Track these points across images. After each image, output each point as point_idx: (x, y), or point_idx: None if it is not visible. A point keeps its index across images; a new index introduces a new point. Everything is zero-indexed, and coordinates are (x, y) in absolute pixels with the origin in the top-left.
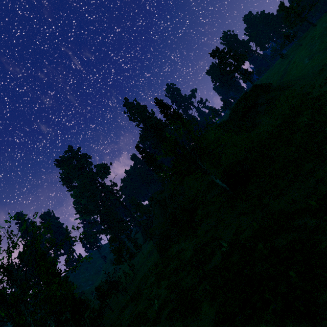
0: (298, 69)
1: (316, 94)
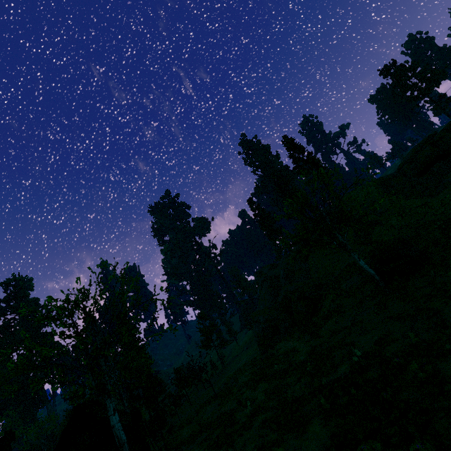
0: None
1: None
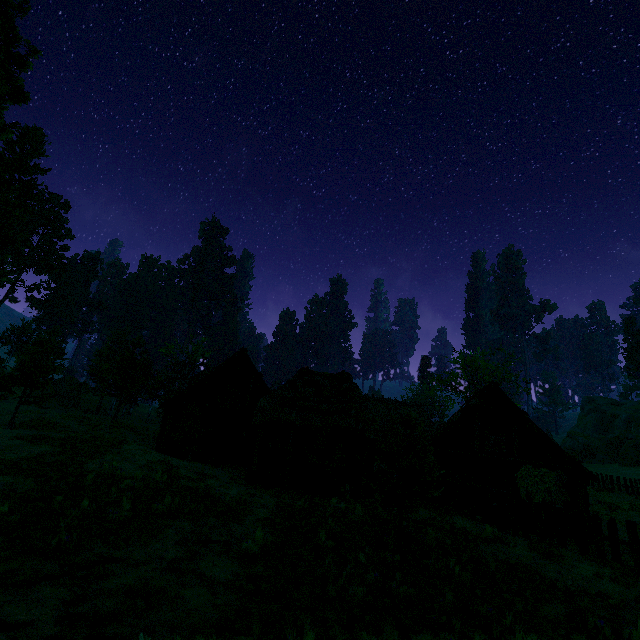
0: None
1: None
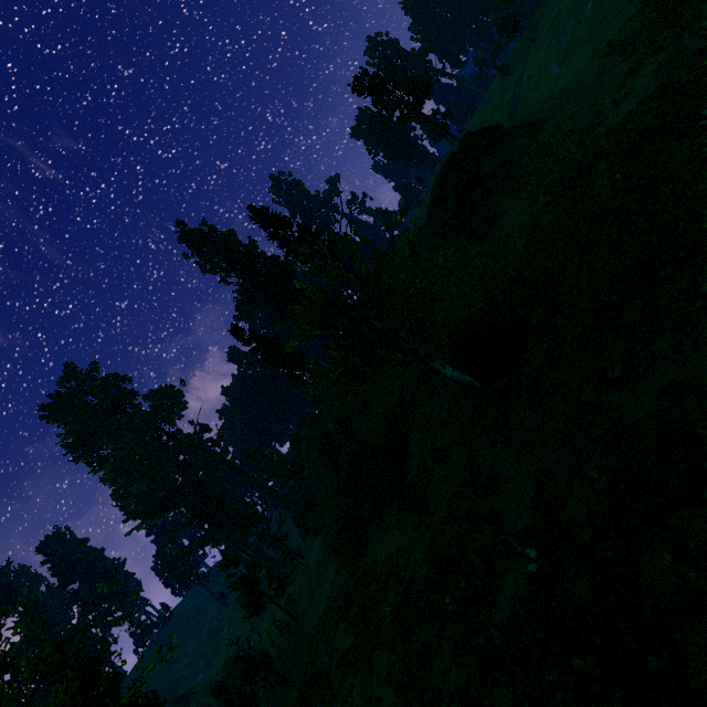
0: (541, 90)
1: (613, 123)
